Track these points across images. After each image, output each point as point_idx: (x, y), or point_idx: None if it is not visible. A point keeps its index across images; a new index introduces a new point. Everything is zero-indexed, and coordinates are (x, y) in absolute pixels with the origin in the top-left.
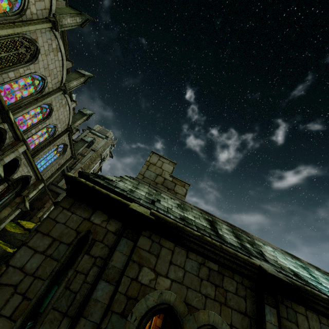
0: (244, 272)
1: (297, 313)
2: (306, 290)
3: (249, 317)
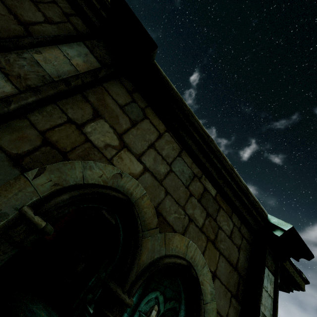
0: (85, 9)
1: (146, 119)
2: (181, 101)
3: (27, 32)
